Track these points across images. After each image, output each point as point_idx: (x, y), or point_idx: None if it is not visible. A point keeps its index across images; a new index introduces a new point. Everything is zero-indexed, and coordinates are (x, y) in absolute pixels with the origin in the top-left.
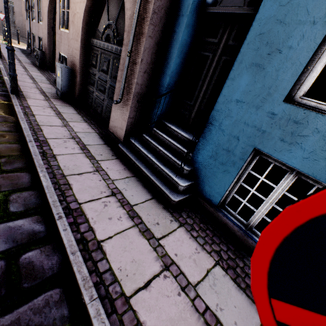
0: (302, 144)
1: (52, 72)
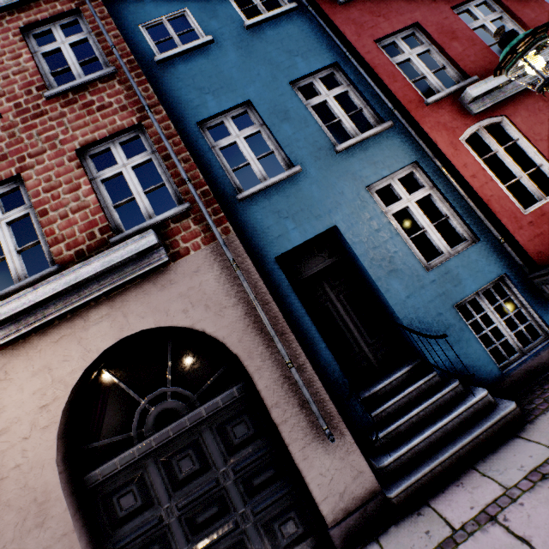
0: (463, 277)
1: None
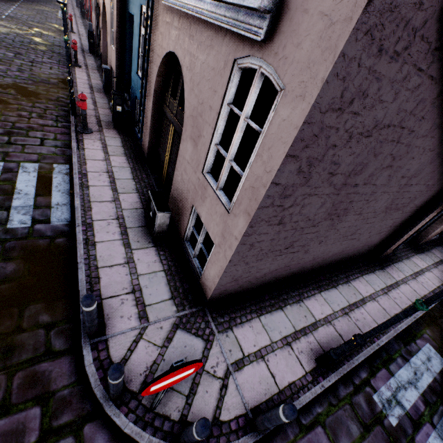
0: None
1: None
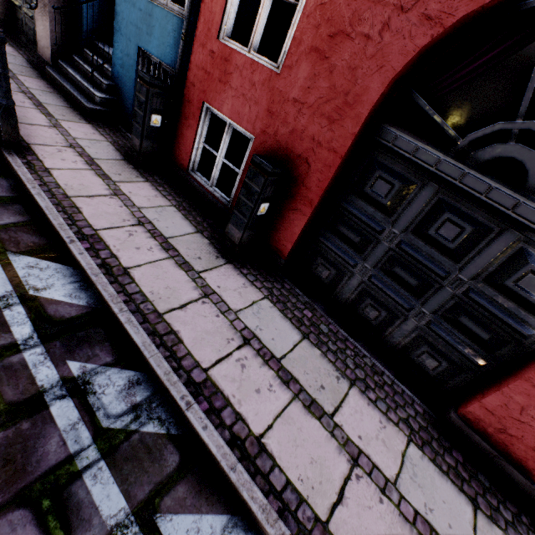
0: (155, 34)
1: None
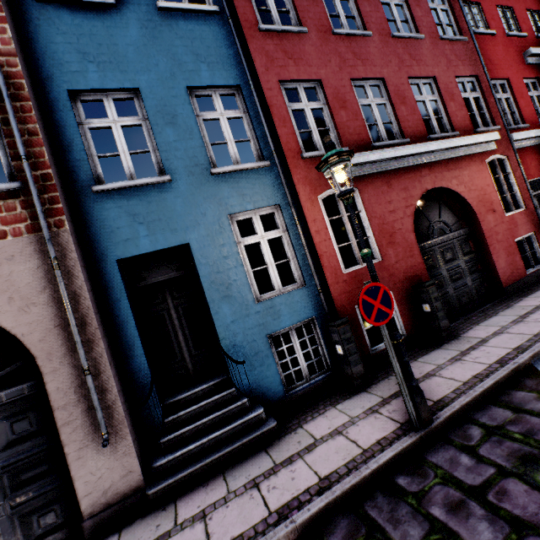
0: (283, 313)
1: None
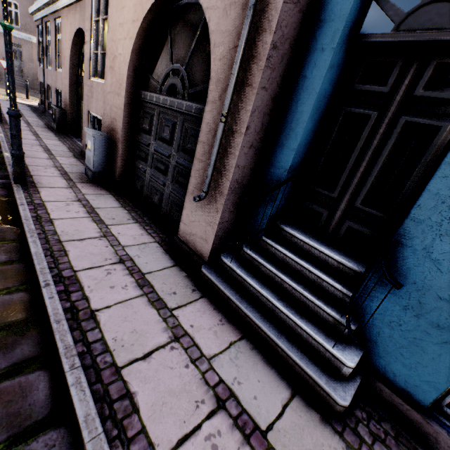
0: None
1: (75, 137)
